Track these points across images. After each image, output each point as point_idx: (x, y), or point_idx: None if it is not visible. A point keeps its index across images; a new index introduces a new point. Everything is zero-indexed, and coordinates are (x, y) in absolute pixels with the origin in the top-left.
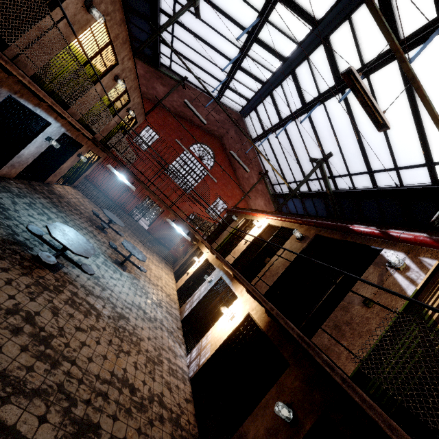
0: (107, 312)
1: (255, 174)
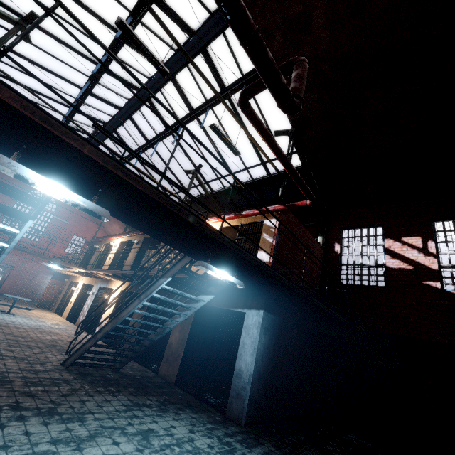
0: (27, 328)
1: None
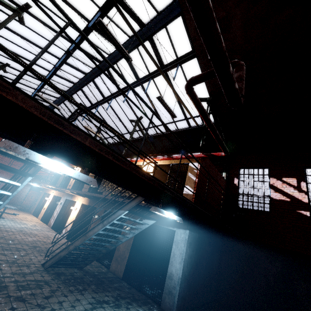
0: (14, 230)
1: None
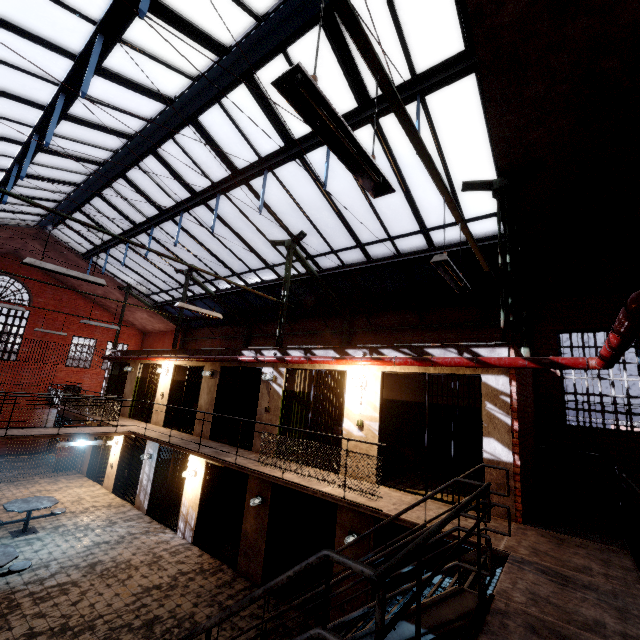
0: (77, 575)
1: (114, 289)
